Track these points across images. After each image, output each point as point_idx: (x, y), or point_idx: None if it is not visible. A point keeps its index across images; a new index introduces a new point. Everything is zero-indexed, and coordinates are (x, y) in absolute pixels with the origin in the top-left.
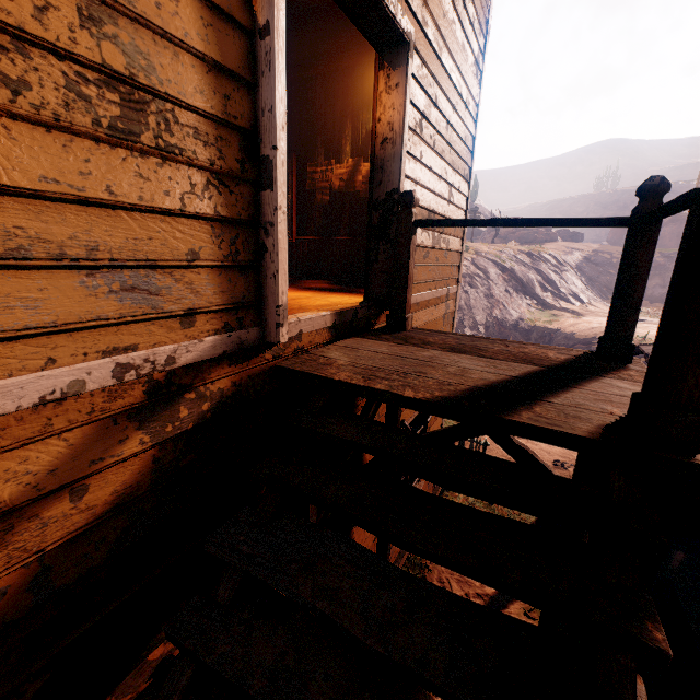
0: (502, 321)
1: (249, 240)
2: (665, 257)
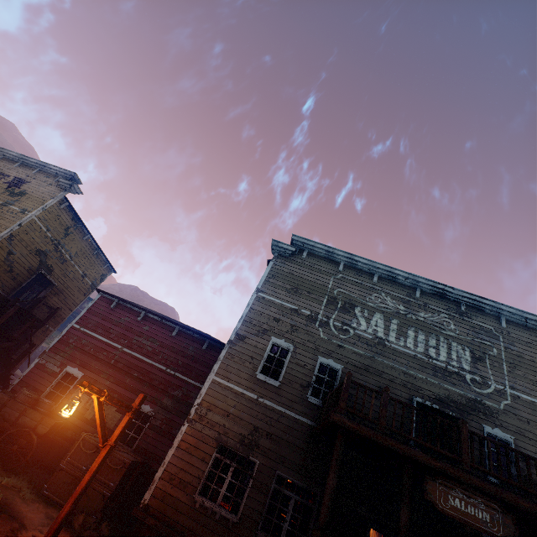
0: None
1: (14, 289)
2: None
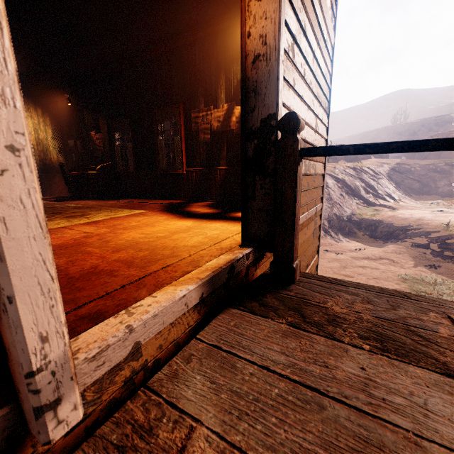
0: (340, 216)
1: None
2: (449, 165)
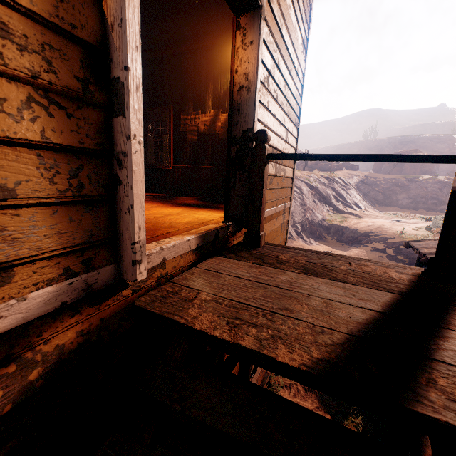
0: (312, 221)
1: (99, 171)
2: (408, 181)
